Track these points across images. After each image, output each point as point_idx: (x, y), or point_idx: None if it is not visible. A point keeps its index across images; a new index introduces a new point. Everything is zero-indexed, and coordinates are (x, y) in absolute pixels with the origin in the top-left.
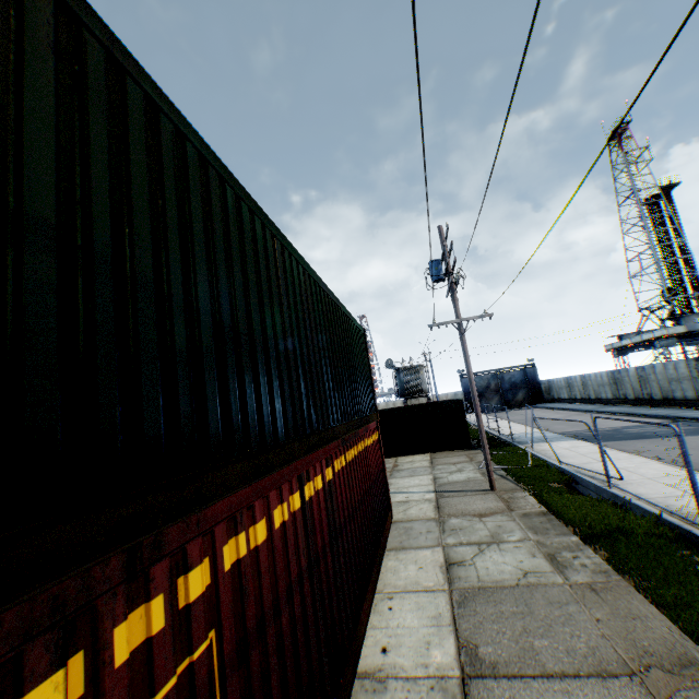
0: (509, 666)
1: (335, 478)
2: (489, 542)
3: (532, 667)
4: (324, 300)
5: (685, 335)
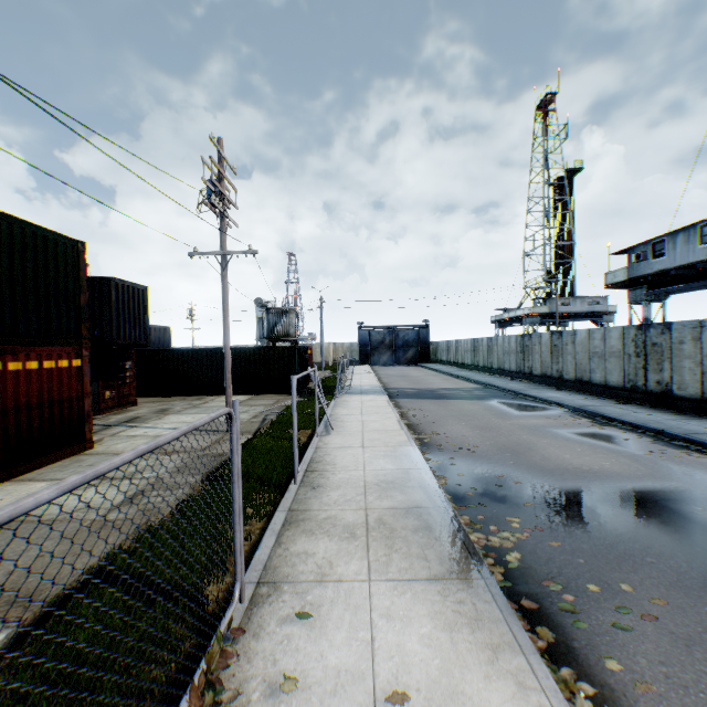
0: None
1: None
2: (119, 478)
3: None
4: None
5: (550, 316)
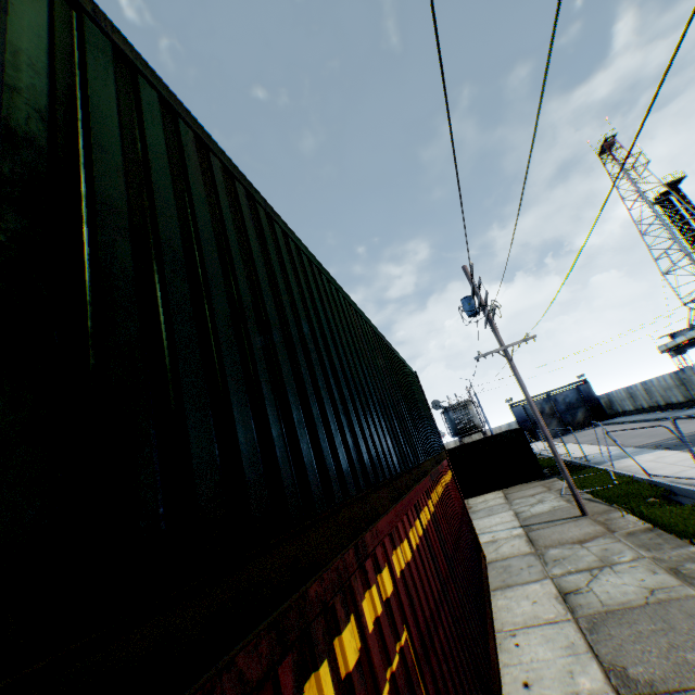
0: (666, 682)
1: (436, 511)
2: (599, 566)
3: (692, 680)
4: (386, 350)
5: None
